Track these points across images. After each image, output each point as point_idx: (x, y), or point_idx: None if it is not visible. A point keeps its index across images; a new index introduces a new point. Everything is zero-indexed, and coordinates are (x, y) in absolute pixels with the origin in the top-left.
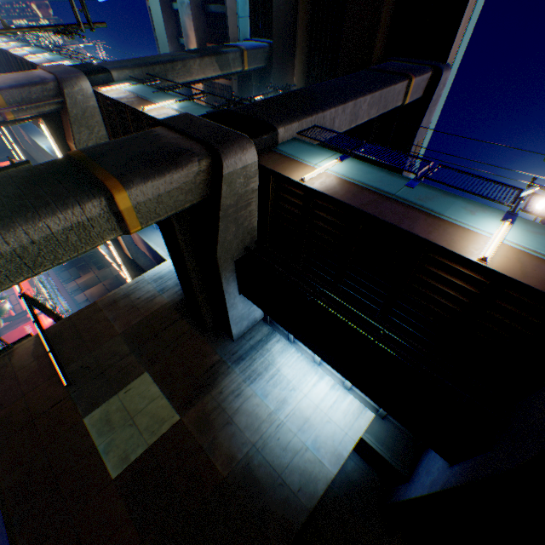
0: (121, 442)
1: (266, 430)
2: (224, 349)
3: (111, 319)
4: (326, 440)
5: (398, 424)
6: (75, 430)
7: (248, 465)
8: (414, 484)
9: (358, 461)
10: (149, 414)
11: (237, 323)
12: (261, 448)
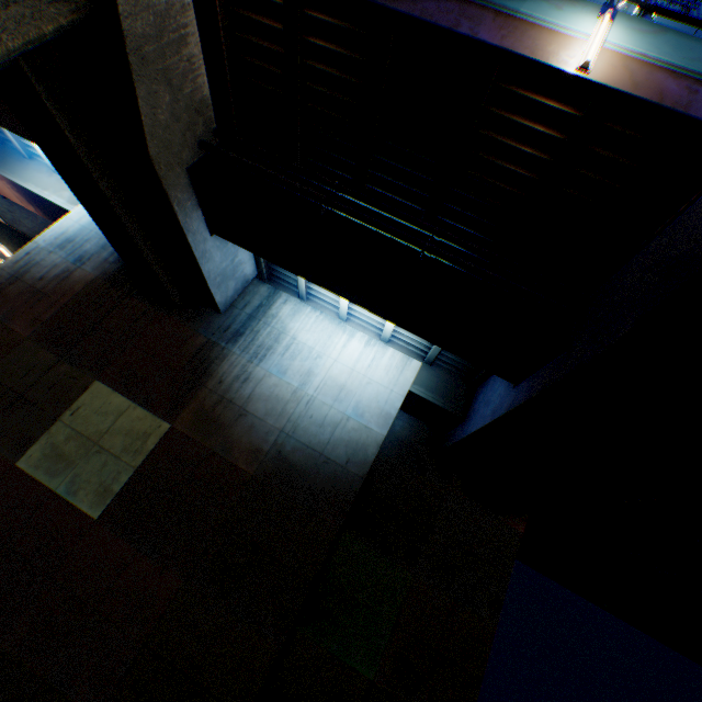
0: (91, 476)
1: (293, 411)
2: (210, 328)
3: (4, 320)
4: (370, 404)
5: (448, 367)
6: (8, 481)
7: (280, 454)
8: (472, 420)
9: (407, 419)
10: (122, 433)
11: (219, 285)
12: (292, 432)
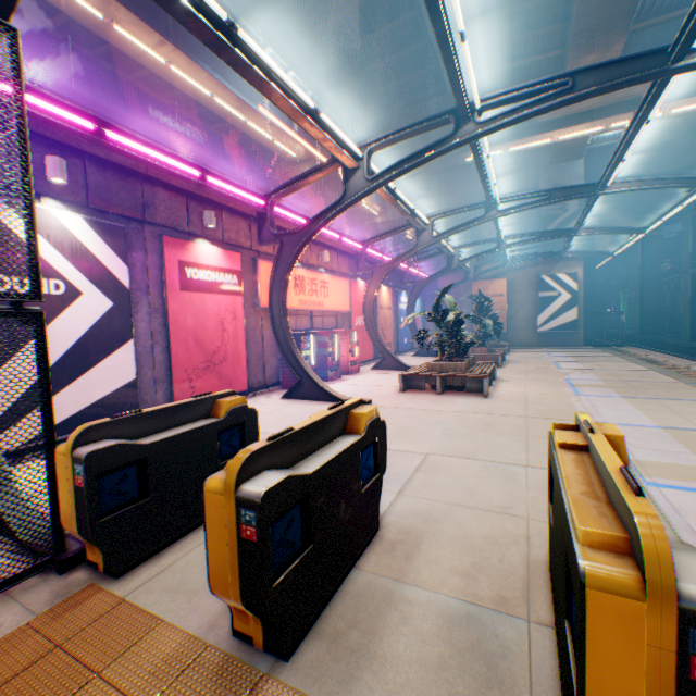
0: None
1: None
2: None
3: None
4: None
5: None
6: None
7: None
8: None
9: None
10: None
11: None
12: None
